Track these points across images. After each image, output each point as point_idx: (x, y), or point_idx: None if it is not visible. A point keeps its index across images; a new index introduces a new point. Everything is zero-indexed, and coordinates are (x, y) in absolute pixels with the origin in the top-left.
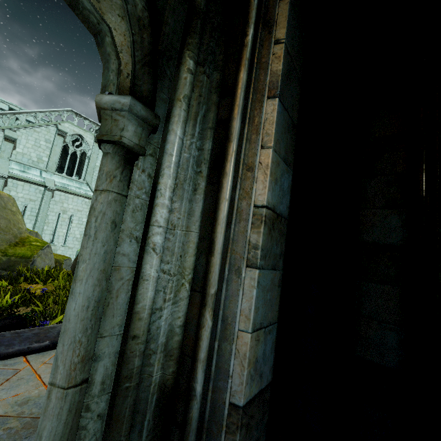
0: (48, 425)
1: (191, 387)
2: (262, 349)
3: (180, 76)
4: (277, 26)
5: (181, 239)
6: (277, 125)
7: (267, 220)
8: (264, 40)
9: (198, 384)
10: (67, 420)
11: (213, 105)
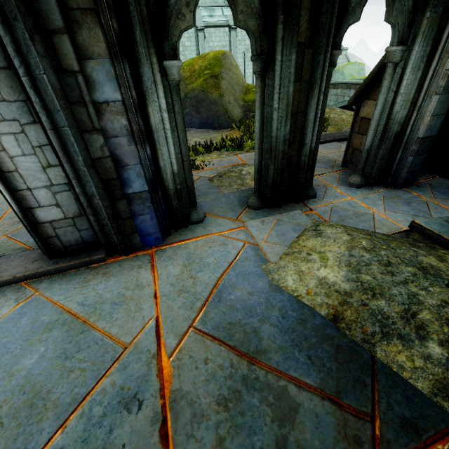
0: (369, 138)
1: (405, 132)
2: (434, 123)
3: (422, 23)
4: None
5: (409, 89)
6: None
7: None
8: None
9: (408, 131)
10: (373, 138)
11: (435, 27)
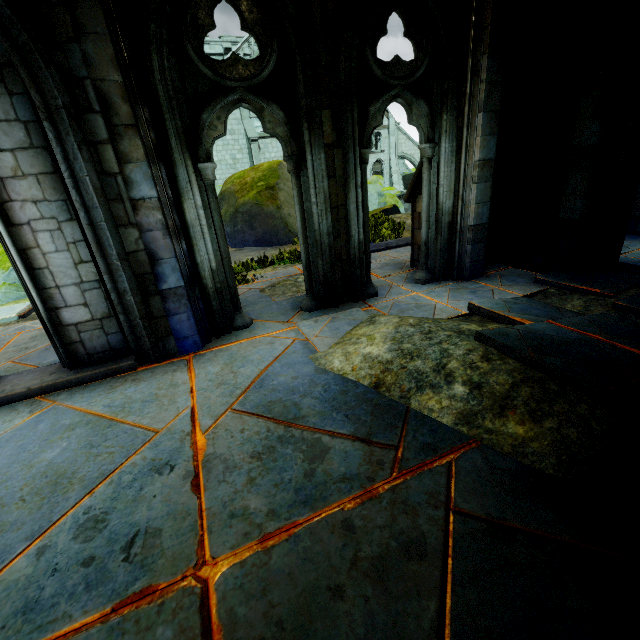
0: (423, 230)
1: (456, 222)
2: (481, 210)
3: (442, 124)
4: (481, 72)
5: (449, 180)
6: (482, 125)
7: (480, 166)
8: (476, 82)
9: (458, 220)
10: (427, 229)
11: (455, 127)
